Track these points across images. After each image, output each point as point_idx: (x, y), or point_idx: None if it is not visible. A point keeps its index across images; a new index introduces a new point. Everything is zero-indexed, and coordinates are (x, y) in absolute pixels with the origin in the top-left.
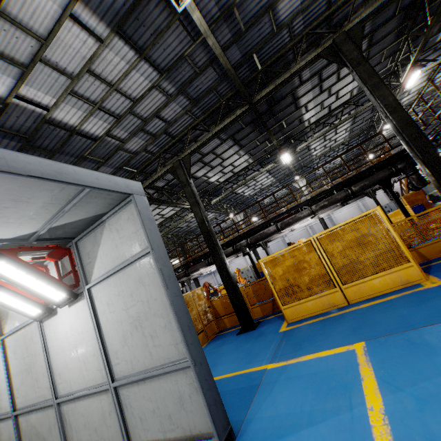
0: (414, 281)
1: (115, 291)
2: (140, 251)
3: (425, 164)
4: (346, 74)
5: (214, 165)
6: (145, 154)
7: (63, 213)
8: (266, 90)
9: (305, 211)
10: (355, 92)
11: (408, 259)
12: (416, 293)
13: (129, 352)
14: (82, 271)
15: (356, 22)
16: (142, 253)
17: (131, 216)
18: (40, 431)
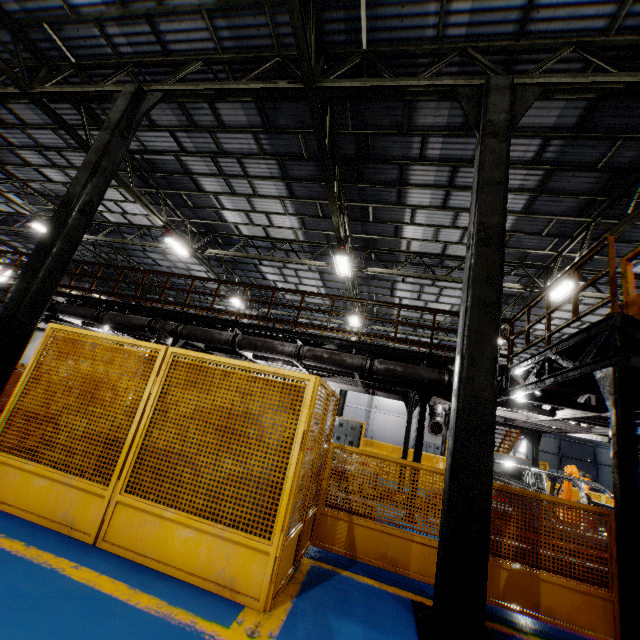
0: (244, 593)
1: None
2: None
3: (463, 368)
4: None
5: (238, 190)
6: (101, 39)
7: None
8: (345, 83)
9: (290, 346)
10: None
11: (275, 532)
12: (175, 639)
13: None
14: None
15: (539, 81)
16: None
17: None
18: None
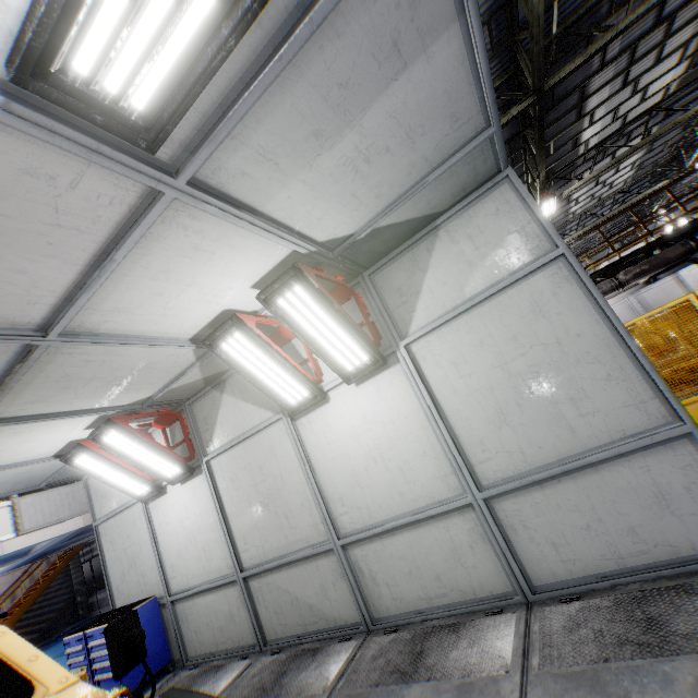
0: None
1: (471, 340)
2: (532, 260)
3: None
4: (671, 51)
5: None
6: None
7: (420, 189)
8: (568, 67)
9: (605, 285)
10: (670, 89)
11: None
12: None
13: (514, 436)
14: (389, 318)
15: None
16: (543, 259)
17: (505, 206)
18: (301, 597)
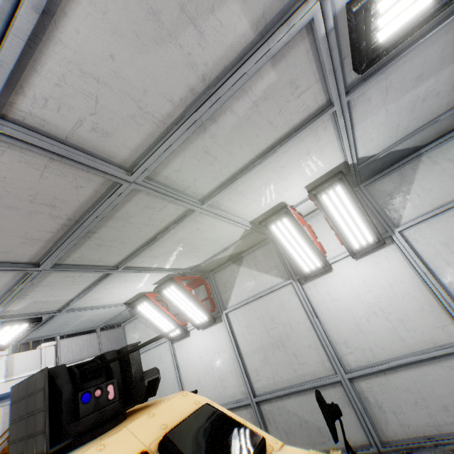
0: None
1: None
2: None
3: None
4: None
5: None
6: None
7: (431, 125)
8: None
9: None
10: None
11: None
12: None
13: None
14: (383, 214)
15: None
16: None
17: None
18: (310, 420)
